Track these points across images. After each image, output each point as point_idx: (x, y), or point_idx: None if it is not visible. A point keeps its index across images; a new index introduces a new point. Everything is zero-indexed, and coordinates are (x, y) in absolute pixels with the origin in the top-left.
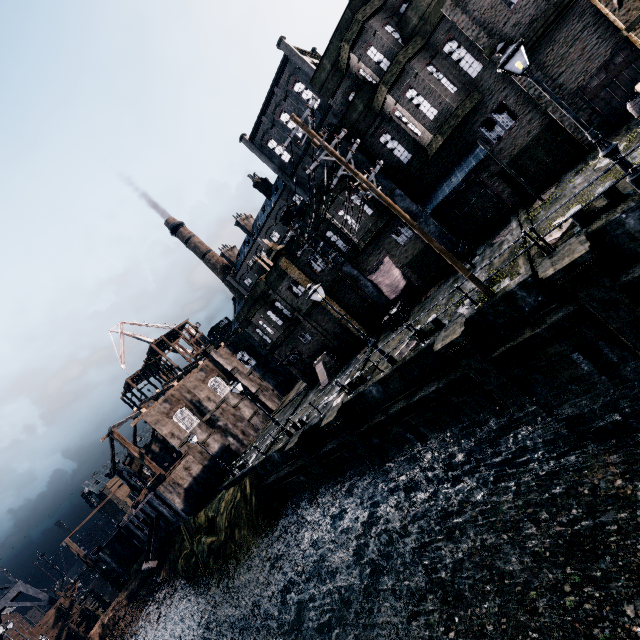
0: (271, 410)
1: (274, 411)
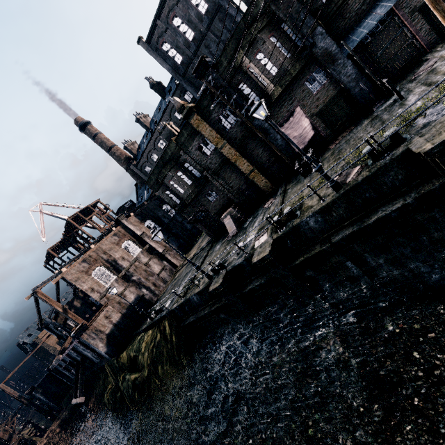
0: (176, 266)
1: (178, 266)
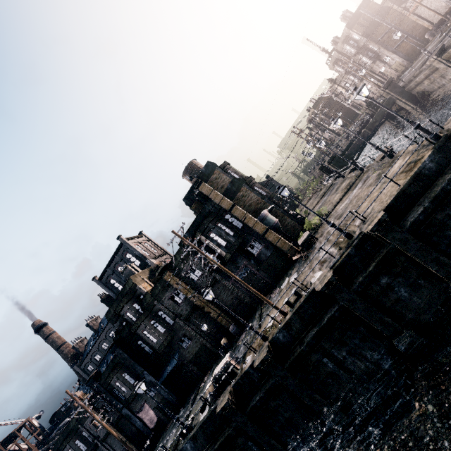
0: None
1: None
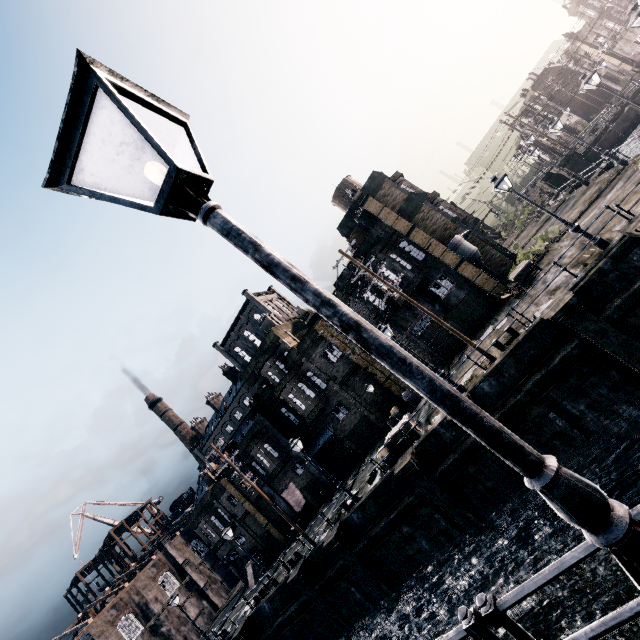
0: (217, 607)
1: (220, 608)
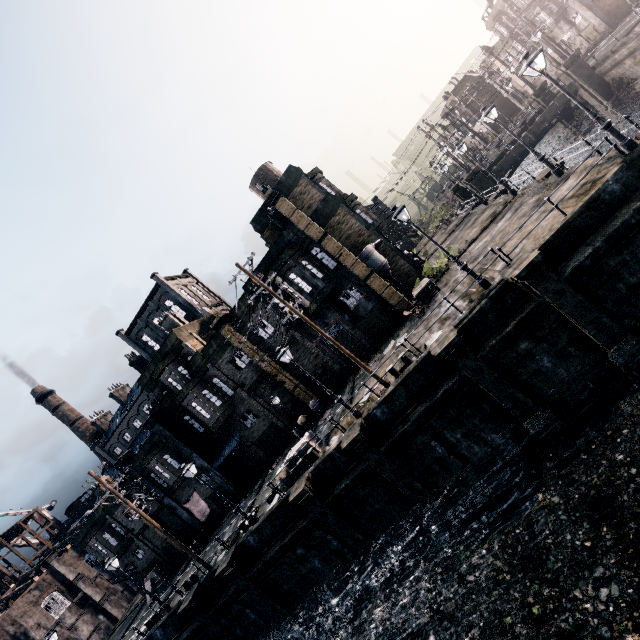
0: (116, 619)
1: (119, 620)
